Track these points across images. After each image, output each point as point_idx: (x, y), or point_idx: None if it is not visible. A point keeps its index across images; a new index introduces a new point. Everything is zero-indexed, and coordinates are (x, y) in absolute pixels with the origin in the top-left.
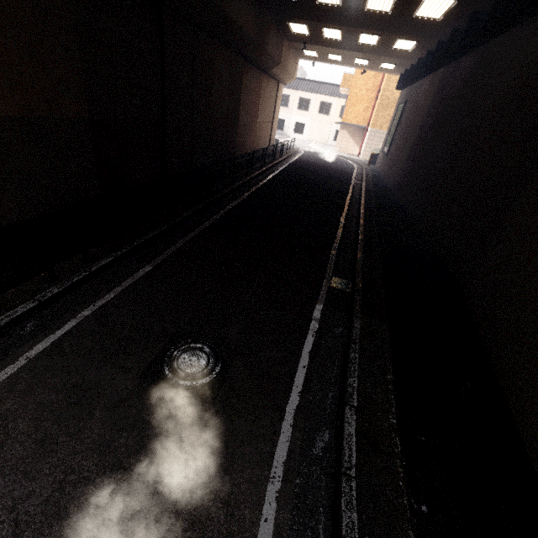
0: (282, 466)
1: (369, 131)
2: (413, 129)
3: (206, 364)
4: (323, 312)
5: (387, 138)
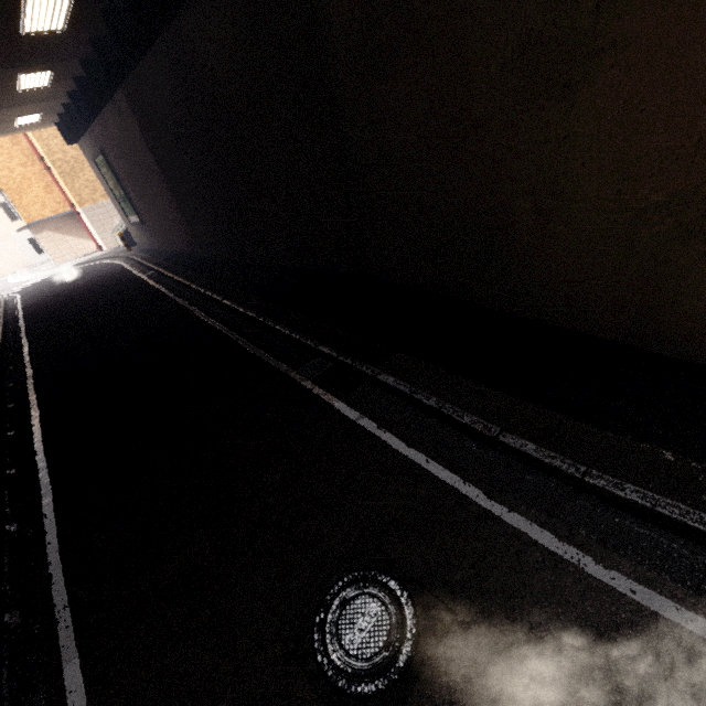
0: (564, 545)
1: (83, 213)
2: (150, 176)
3: (378, 602)
4: (350, 405)
5: (121, 205)
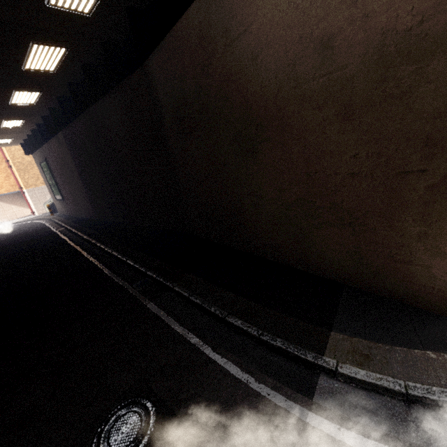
0: (243, 373)
1: (27, 192)
2: (72, 174)
3: (137, 415)
4: (156, 304)
5: (52, 189)
